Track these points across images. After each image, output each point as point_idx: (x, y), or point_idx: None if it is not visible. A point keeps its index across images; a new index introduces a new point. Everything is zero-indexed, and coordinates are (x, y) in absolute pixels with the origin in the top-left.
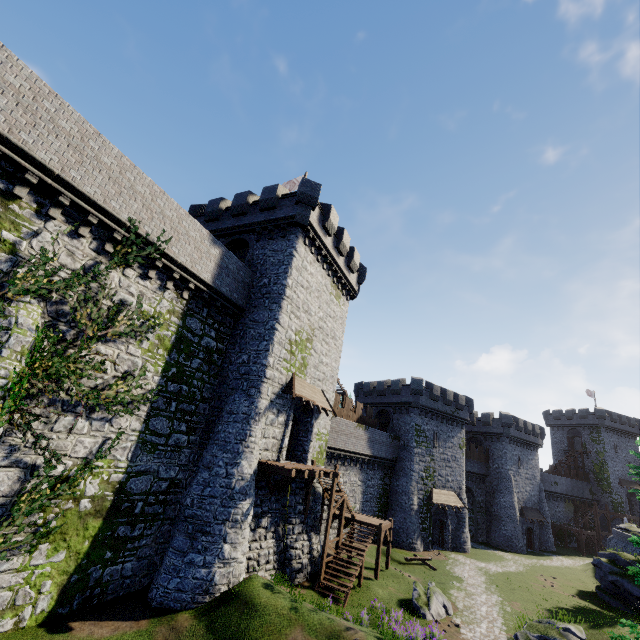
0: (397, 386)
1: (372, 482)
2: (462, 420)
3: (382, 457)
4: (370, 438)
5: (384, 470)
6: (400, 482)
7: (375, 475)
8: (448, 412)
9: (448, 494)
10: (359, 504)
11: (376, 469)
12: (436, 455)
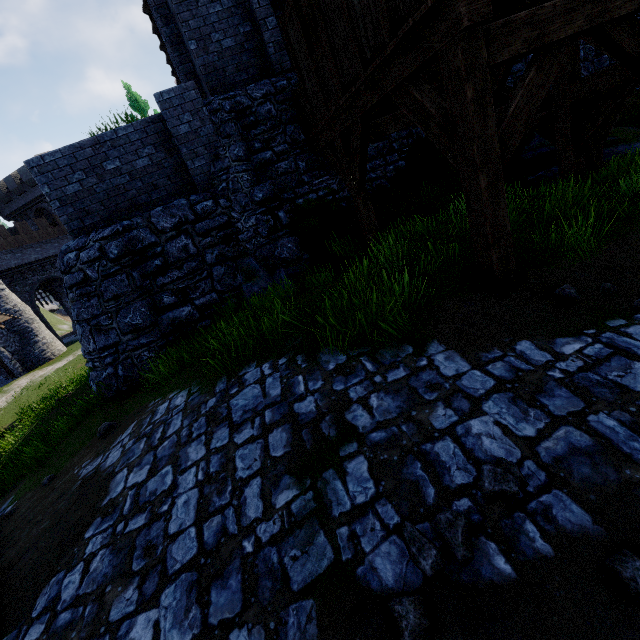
0: None
1: None
2: None
3: None
4: None
5: None
6: None
7: None
8: None
9: None
10: None
11: None
12: None
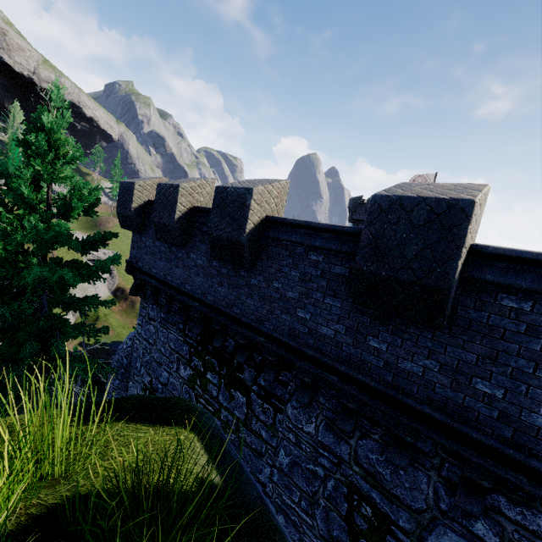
0: None
1: None
2: None
3: None
4: None
5: None
6: None
7: None
8: None
9: None
10: None
11: None
12: None
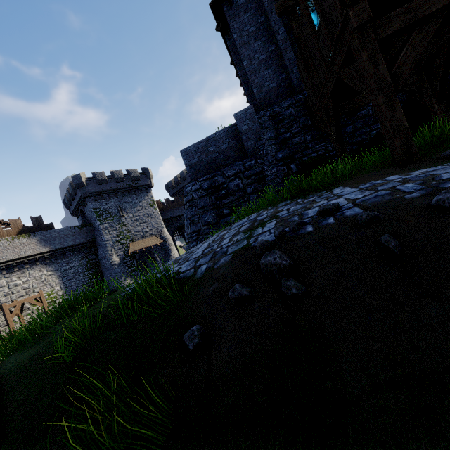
0: (71, 188)
1: (70, 265)
2: (144, 187)
3: (70, 245)
4: (43, 239)
5: (82, 252)
6: (99, 253)
7: (72, 260)
8: (124, 187)
9: (148, 240)
10: (59, 286)
11: (71, 255)
12: (127, 221)
